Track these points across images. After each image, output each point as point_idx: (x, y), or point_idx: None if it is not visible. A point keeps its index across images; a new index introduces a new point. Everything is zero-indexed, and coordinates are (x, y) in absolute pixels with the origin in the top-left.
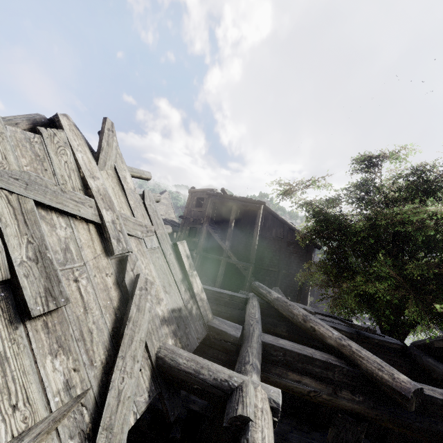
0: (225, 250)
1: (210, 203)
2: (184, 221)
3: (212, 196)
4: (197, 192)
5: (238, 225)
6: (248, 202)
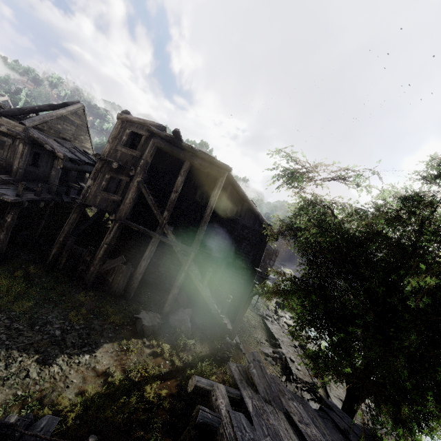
0: (161, 224)
1: (150, 147)
2: (101, 165)
3: (156, 137)
4: (133, 121)
5: (185, 188)
6: (210, 162)
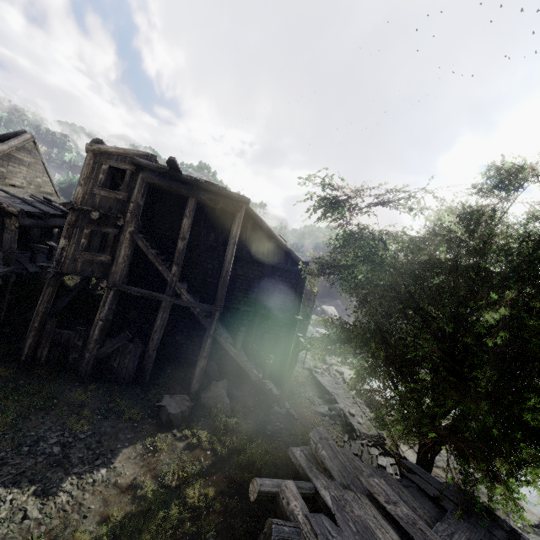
0: (170, 283)
1: (140, 185)
2: (75, 216)
3: (145, 171)
4: (109, 153)
5: (194, 231)
6: (221, 195)
